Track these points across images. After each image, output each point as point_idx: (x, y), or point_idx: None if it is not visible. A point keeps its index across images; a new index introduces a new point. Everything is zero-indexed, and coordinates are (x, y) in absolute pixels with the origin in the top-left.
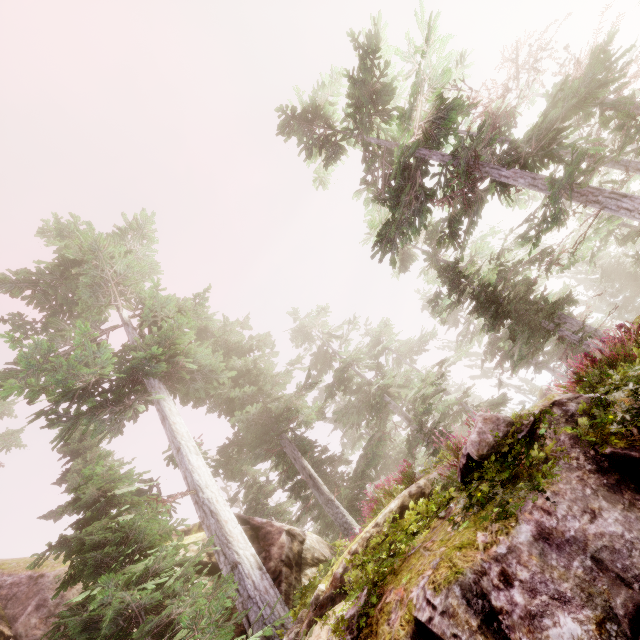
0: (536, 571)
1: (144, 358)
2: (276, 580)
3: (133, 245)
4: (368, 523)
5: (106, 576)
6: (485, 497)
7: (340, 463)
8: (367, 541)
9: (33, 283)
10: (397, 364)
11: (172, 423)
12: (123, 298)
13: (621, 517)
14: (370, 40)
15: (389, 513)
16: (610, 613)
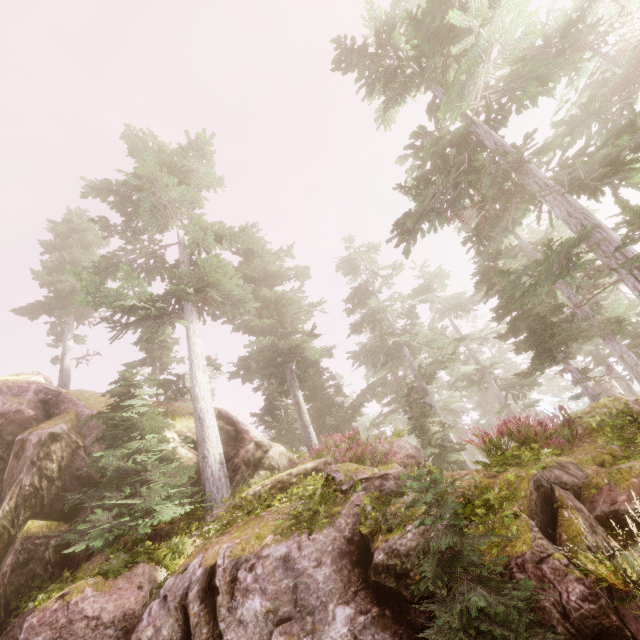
0: (268, 573)
1: (177, 290)
2: (235, 471)
3: (194, 164)
4: (308, 461)
5: (108, 452)
6: (295, 514)
7: (335, 396)
8: (277, 482)
9: (114, 191)
10: (441, 314)
11: (192, 344)
12: (179, 219)
13: (328, 573)
14: None
15: (303, 470)
16: (275, 612)
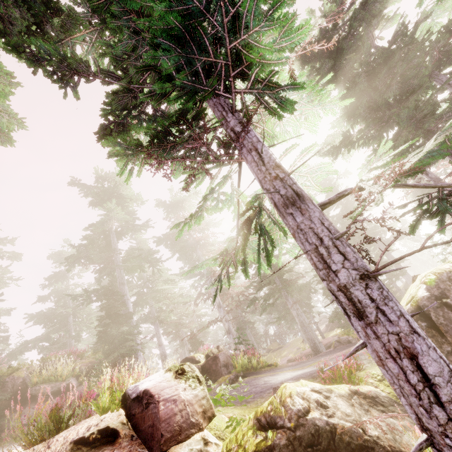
0: None
1: None
2: None
3: None
4: None
5: None
6: None
7: None
8: None
9: None
10: None
11: None
12: None
13: None
14: (110, 188)
15: None
16: None
